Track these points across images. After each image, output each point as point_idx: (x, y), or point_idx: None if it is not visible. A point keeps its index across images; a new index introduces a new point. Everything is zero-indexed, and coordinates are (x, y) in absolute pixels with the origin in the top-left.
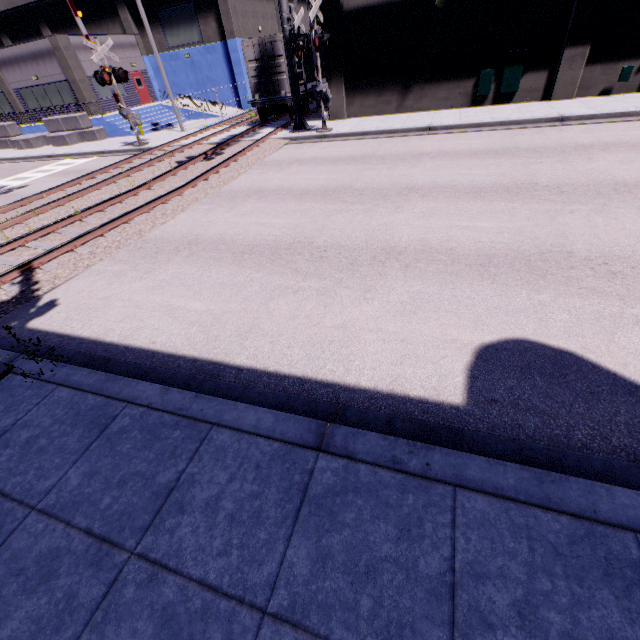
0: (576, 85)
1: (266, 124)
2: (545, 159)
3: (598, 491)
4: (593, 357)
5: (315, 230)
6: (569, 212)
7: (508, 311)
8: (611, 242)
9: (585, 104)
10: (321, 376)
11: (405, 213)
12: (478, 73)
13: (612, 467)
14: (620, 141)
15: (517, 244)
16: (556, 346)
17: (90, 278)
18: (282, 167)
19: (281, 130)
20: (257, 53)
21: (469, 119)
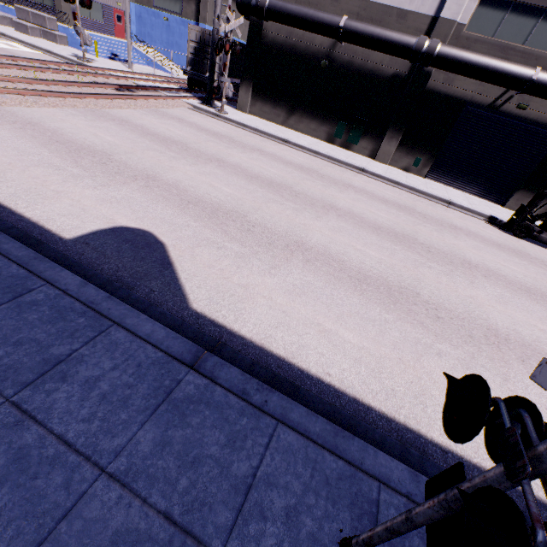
0: (390, 157)
1: (193, 92)
2: (319, 181)
3: (57, 269)
4: (171, 249)
5: (124, 151)
6: (281, 204)
7: (165, 221)
8: (275, 221)
9: (387, 169)
10: (7, 203)
11: (194, 167)
12: (337, 122)
13: (96, 276)
14: (372, 192)
15: (226, 203)
16: (161, 240)
17: None
18: (164, 117)
19: (196, 99)
20: (198, 38)
21: (315, 147)
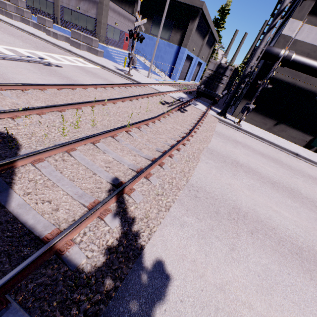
0: None
1: (195, 98)
2: None
3: None
4: None
5: None
6: None
7: None
8: None
9: None
10: None
11: None
12: (316, 135)
13: None
14: None
15: None
16: None
17: (177, 230)
18: (233, 143)
19: (210, 109)
20: (215, 68)
21: (314, 158)
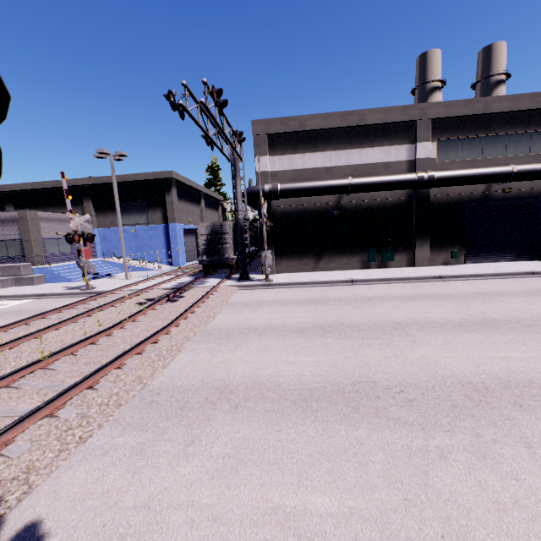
0: (428, 259)
1: (206, 275)
2: (470, 301)
3: None
4: None
5: (360, 367)
6: None
7: None
8: None
9: (442, 269)
10: None
11: (427, 346)
12: (366, 250)
13: None
14: (500, 290)
15: None
16: None
17: (92, 463)
18: (253, 307)
19: (226, 280)
20: (209, 230)
21: (375, 275)
